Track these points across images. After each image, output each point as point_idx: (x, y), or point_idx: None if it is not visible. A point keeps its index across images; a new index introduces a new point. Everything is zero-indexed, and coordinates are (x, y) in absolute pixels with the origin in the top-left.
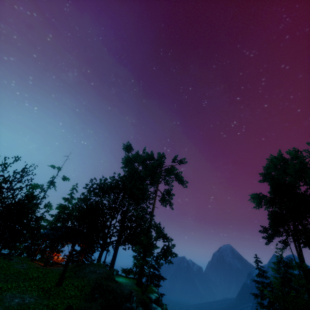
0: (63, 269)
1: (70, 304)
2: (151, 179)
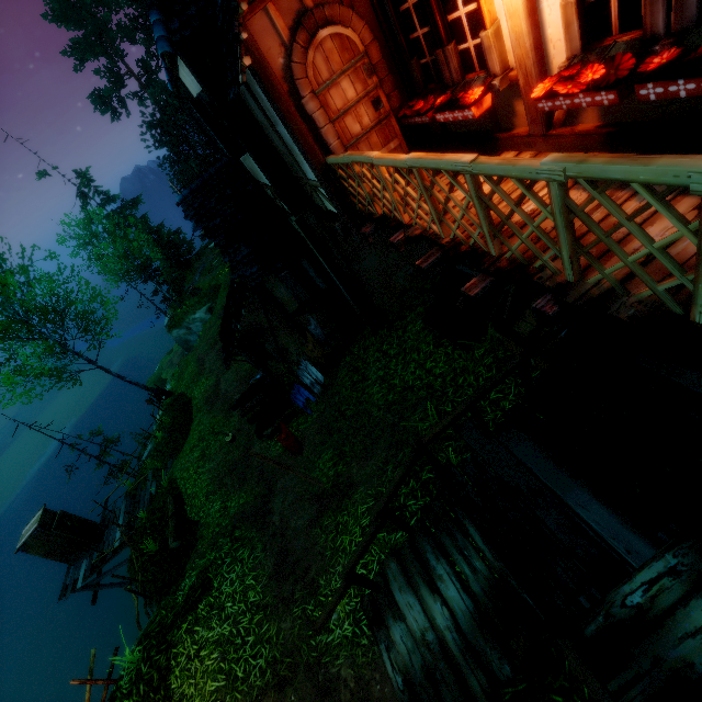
0: None
1: None
2: None
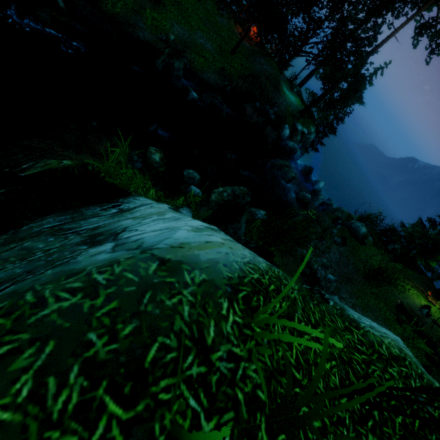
0: (238, 42)
1: (224, 67)
2: None
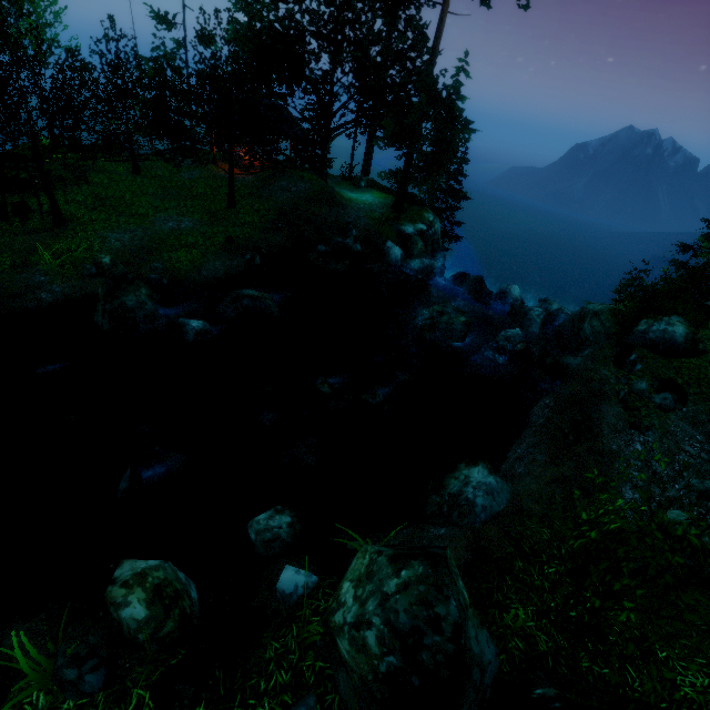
0: (228, 187)
1: (229, 236)
2: None
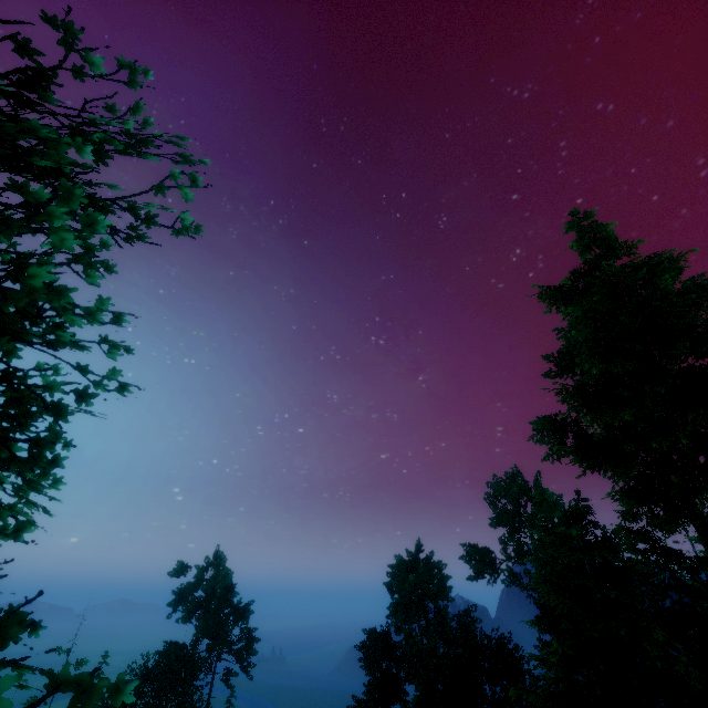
0: None
1: None
2: (216, 631)
